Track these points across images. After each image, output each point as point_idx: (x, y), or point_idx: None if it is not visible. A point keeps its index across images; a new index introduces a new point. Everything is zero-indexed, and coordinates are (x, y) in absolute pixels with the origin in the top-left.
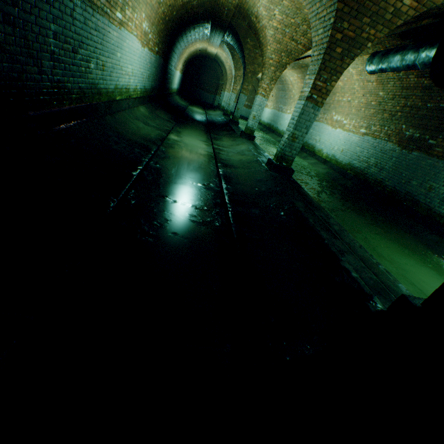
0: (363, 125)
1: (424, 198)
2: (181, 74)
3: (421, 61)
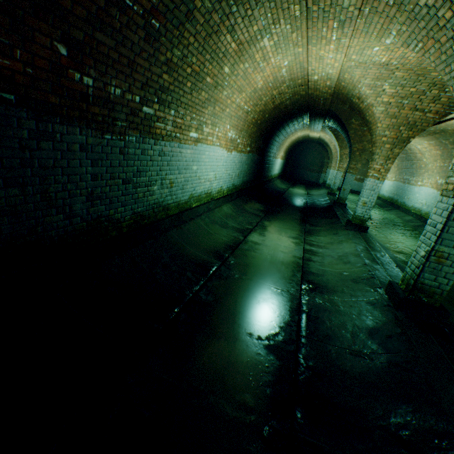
0: None
1: None
2: (283, 160)
3: None
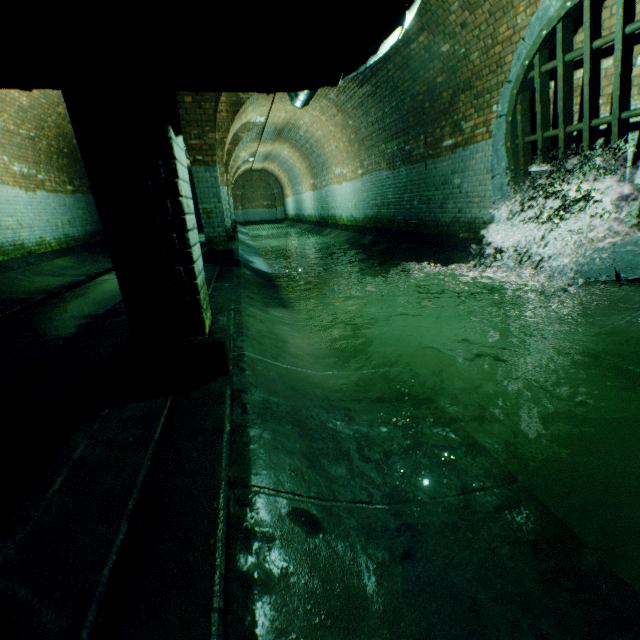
0: (357, 165)
1: (429, 215)
2: None
3: None
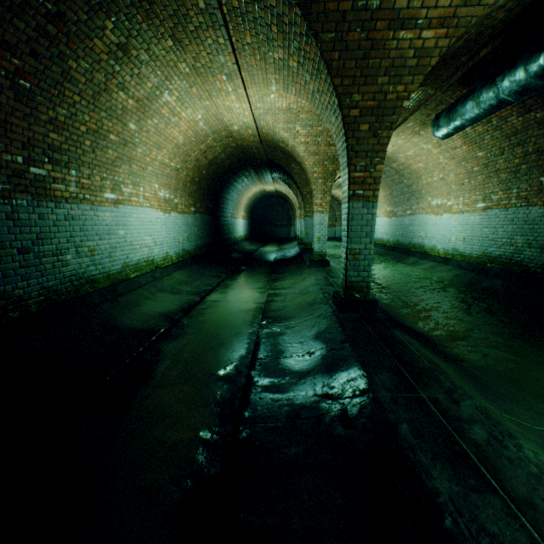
0: (476, 198)
1: None
2: (246, 220)
3: (507, 91)
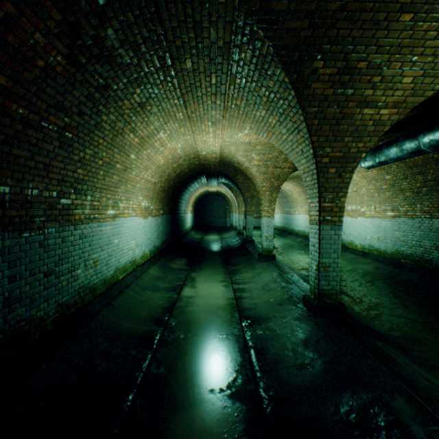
0: (386, 208)
1: None
2: (192, 213)
3: (427, 145)
